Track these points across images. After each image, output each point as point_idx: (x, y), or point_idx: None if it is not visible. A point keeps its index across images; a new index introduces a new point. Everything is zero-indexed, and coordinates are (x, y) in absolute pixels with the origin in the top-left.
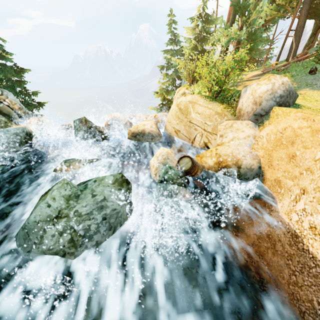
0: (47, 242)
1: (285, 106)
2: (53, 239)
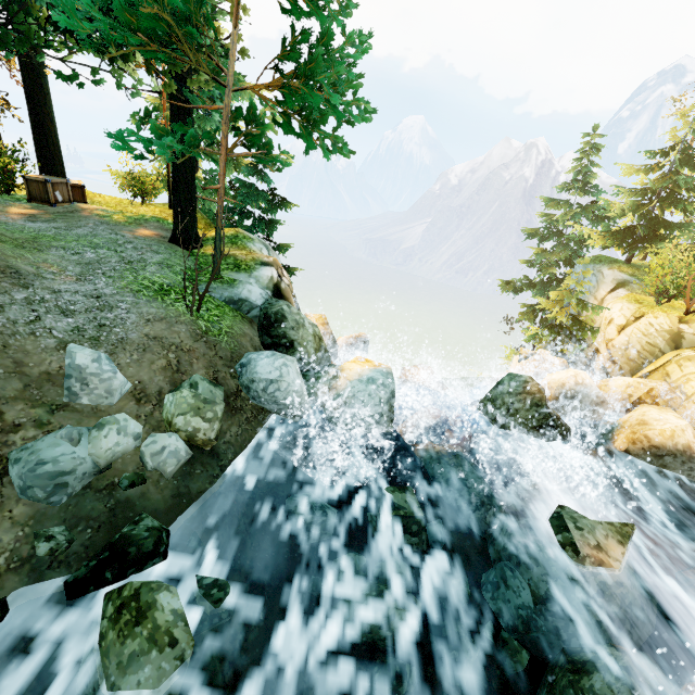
0: None
1: None
2: None
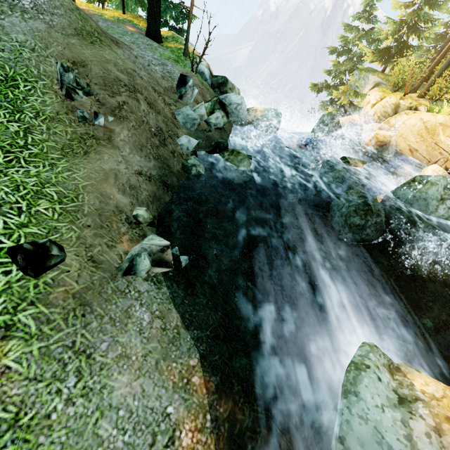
0: (441, 211)
1: None
2: (444, 210)
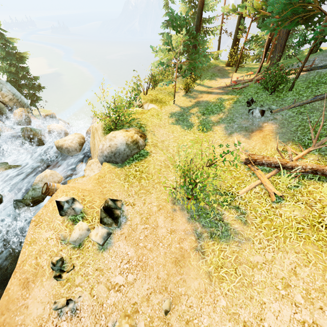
0: None
1: (114, 163)
2: None
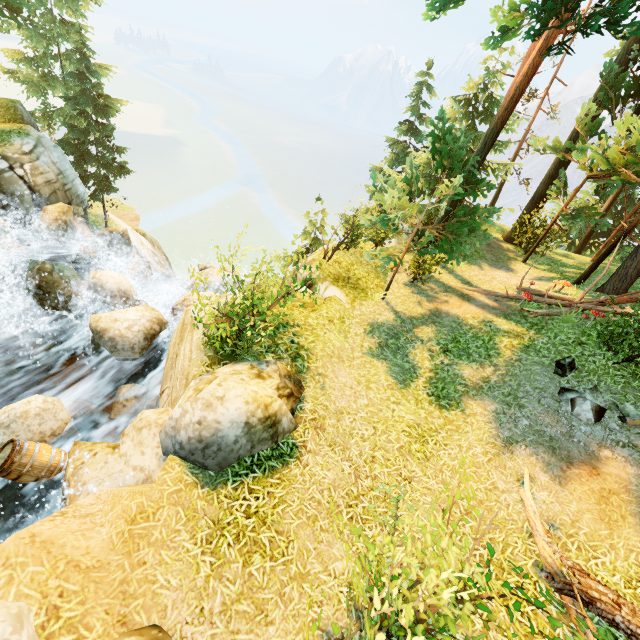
0: None
1: (197, 465)
2: None
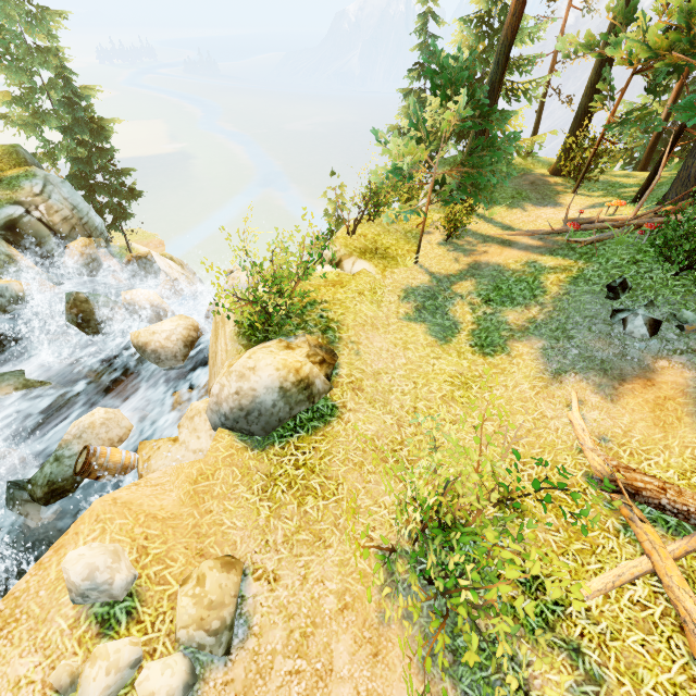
0: None
1: (245, 433)
2: None
